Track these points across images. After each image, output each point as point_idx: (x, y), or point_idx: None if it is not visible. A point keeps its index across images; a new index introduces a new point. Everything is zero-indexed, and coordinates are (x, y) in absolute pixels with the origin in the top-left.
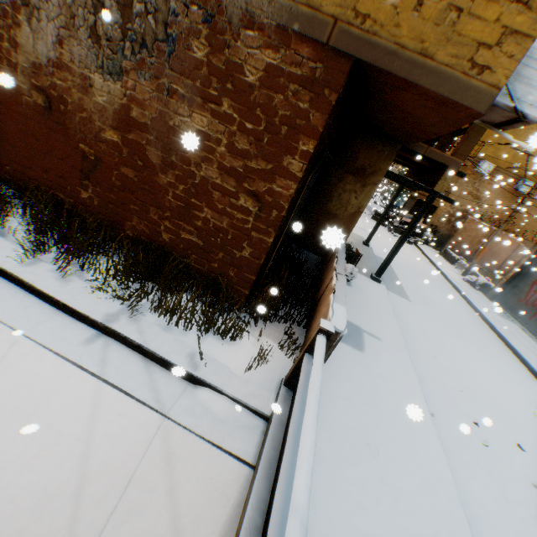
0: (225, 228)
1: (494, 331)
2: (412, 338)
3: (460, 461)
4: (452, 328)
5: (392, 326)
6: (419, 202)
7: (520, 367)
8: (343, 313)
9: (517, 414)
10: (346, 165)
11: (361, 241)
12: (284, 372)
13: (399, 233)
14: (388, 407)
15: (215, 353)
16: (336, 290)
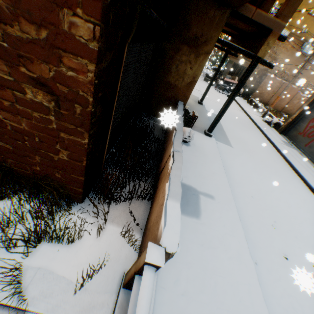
0: (27, 130)
1: (285, 159)
2: (235, 183)
3: (280, 311)
4: (260, 164)
5: (221, 179)
6: (235, 65)
7: (302, 185)
8: (177, 215)
9: (308, 233)
10: (180, 36)
11: (197, 100)
12: (126, 261)
13: (222, 90)
14: (223, 284)
15: (49, 264)
16: (172, 178)
